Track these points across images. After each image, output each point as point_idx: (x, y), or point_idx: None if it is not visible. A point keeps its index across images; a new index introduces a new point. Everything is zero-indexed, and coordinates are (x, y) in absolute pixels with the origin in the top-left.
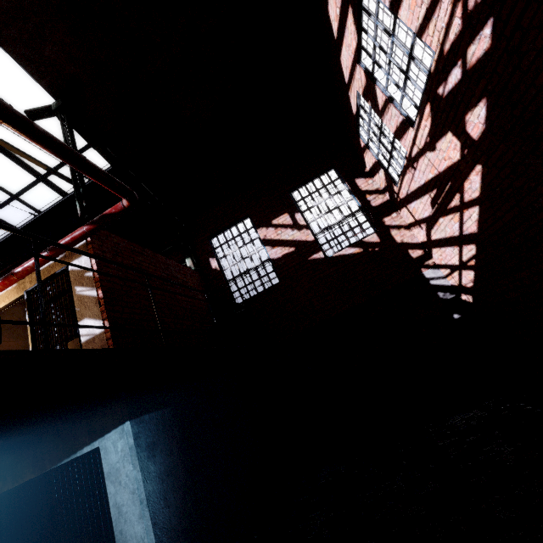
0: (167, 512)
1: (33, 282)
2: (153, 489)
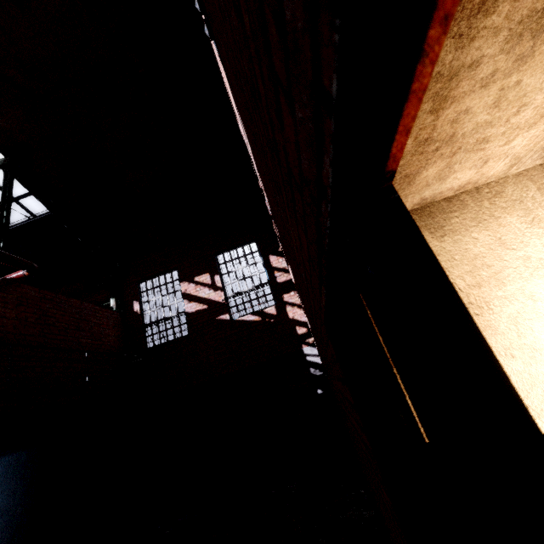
0: None
1: None
2: None
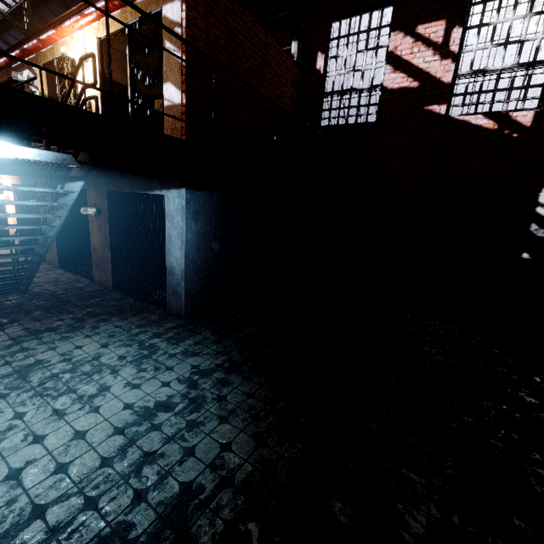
0: (196, 255)
1: (133, 15)
2: (191, 238)
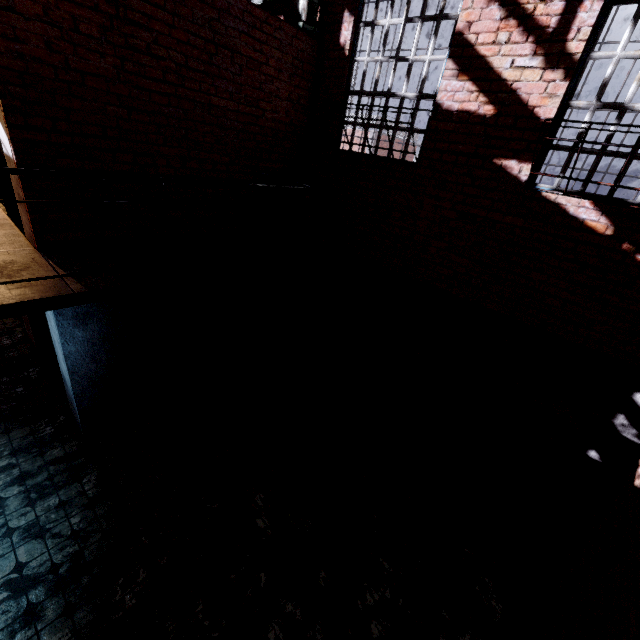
0: (94, 366)
1: None
2: (76, 350)
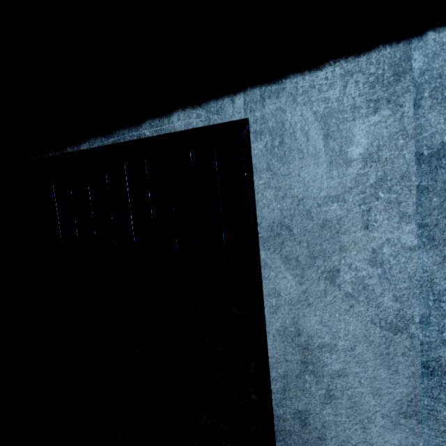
0: None
1: None
2: None
